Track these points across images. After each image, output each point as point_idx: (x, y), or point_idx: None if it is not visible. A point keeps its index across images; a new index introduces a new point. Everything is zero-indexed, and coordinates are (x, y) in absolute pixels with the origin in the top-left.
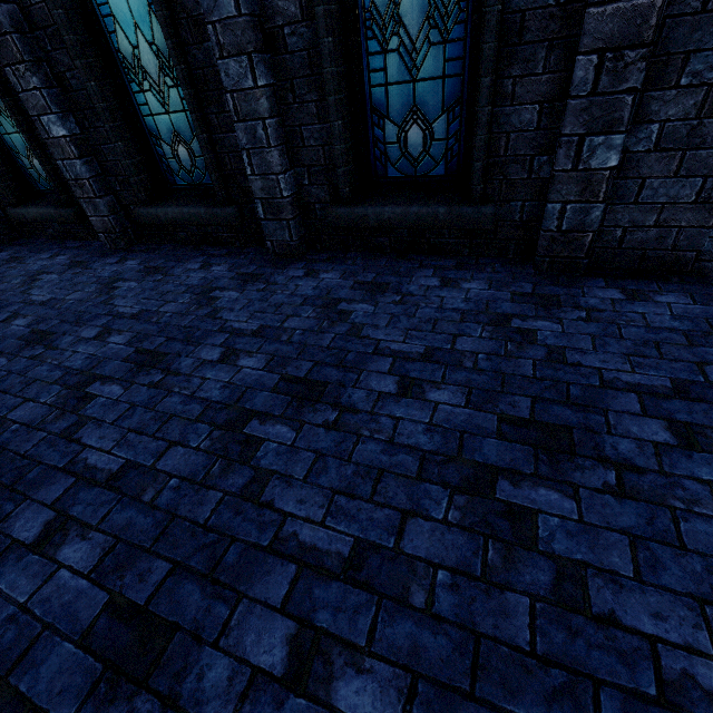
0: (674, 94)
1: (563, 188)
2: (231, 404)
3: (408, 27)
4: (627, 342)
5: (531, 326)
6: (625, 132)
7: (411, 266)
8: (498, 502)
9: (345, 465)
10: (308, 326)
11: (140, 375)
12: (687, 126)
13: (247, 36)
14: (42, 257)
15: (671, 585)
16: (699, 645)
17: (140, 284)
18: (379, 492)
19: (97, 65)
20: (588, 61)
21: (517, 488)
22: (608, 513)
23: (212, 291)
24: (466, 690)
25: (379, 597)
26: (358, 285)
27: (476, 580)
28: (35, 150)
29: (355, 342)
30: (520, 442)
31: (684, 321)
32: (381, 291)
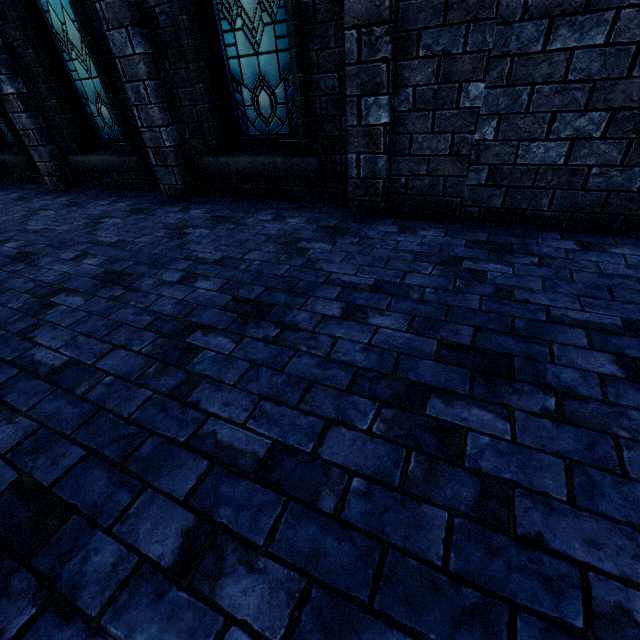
0: (417, 63)
1: (355, 141)
2: (56, 284)
3: (247, 10)
4: (369, 258)
5: (311, 246)
6: (388, 94)
7: (262, 207)
8: (184, 343)
9: (102, 320)
10: (151, 241)
11: (9, 266)
12: (432, 90)
13: (123, 12)
14: (1, 194)
15: (252, 389)
16: (237, 419)
17: (56, 212)
18: (110, 335)
19: (35, 37)
20: (351, 35)
21: (204, 336)
22: (252, 351)
23: (103, 218)
24: (67, 434)
25: (57, 388)
26: (211, 218)
27: (127, 382)
28: None
29: (176, 252)
30: (233, 312)
31: (424, 246)
32: (225, 222)
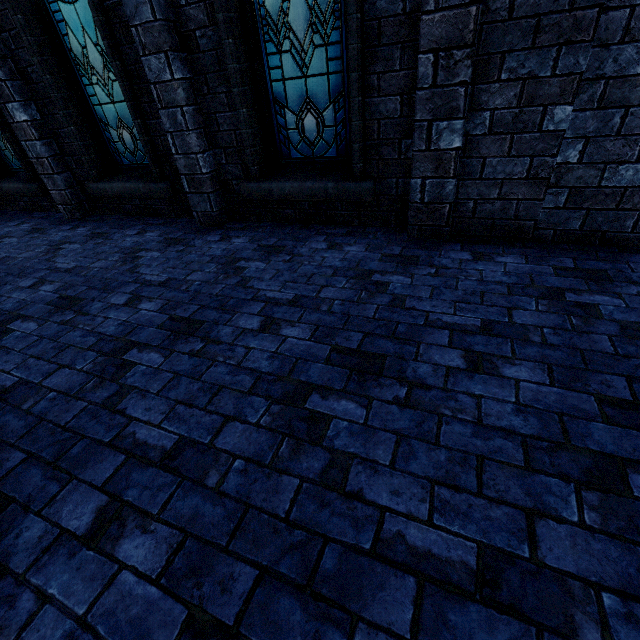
0: (498, 86)
1: (421, 166)
2: (120, 337)
3: (296, 32)
4: (459, 292)
5: (387, 280)
6: (463, 118)
7: (309, 233)
8: (305, 411)
9: (195, 382)
10: (206, 279)
11: (56, 315)
12: (512, 113)
13: (163, 37)
14: (10, 225)
15: (415, 471)
16: (418, 513)
17: (83, 246)
18: (213, 403)
19: (52, 61)
20: (427, 59)
21: (324, 400)
22: (389, 418)
23: (139, 251)
24: (222, 545)
25: (182, 479)
26: (259, 248)
27: (263, 467)
28: (5, 133)
29: (240, 291)
30: (341, 366)
31: (512, 276)
32: (277, 252)
